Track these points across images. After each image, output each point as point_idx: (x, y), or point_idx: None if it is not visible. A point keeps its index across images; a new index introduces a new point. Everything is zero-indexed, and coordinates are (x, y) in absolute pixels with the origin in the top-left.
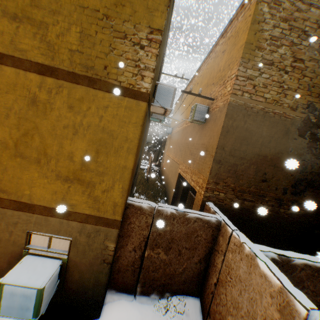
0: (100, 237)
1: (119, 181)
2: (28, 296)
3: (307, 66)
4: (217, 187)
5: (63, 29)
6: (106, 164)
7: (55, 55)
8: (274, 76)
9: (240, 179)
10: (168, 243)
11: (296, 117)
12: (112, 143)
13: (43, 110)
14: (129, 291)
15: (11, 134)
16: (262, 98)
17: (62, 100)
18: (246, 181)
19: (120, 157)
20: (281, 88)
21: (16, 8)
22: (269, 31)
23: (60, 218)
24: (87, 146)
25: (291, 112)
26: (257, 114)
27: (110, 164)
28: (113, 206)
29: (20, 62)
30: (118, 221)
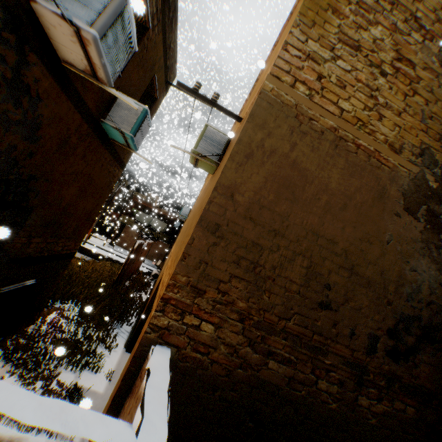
0: None
1: None
2: None
3: (421, 78)
4: (198, 302)
5: None
6: None
7: None
8: (361, 72)
9: (266, 291)
10: None
11: (400, 167)
12: None
13: None
14: None
15: None
16: (334, 106)
17: None
18: (280, 299)
19: None
20: (374, 100)
21: None
22: None
23: None
24: None
25: (391, 154)
26: (322, 136)
27: None
28: None
29: None
30: None
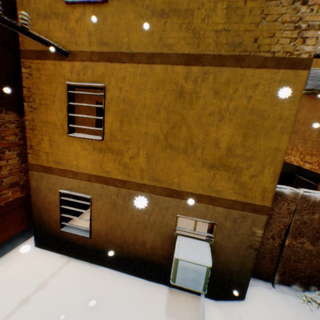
0: (247, 223)
1: (269, 165)
2: (198, 272)
3: None
4: None
5: (208, 11)
6: (254, 148)
7: (200, 41)
8: None
9: None
10: (314, 233)
11: None
12: (261, 124)
13: (189, 101)
14: (265, 278)
15: (161, 128)
16: None
17: (207, 87)
18: None
19: (271, 138)
20: None
21: (162, 4)
22: None
23: (206, 203)
24: (233, 131)
25: None
26: None
27: (259, 148)
28: (262, 191)
29: (167, 57)
30: (267, 207)
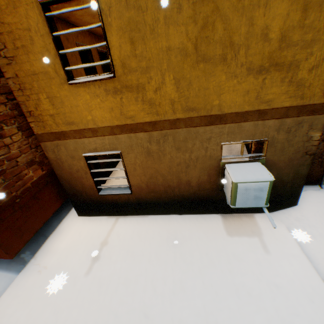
0: (302, 129)
1: None
2: (260, 189)
3: None
4: None
5: None
6: (317, 25)
7: None
8: None
9: None
10: None
11: None
12: None
13: None
14: (313, 183)
15: (187, 35)
16: None
17: None
18: None
19: None
20: None
21: None
22: None
23: (254, 120)
24: (288, 8)
25: None
26: None
27: (323, 23)
28: (323, 85)
29: None
30: None
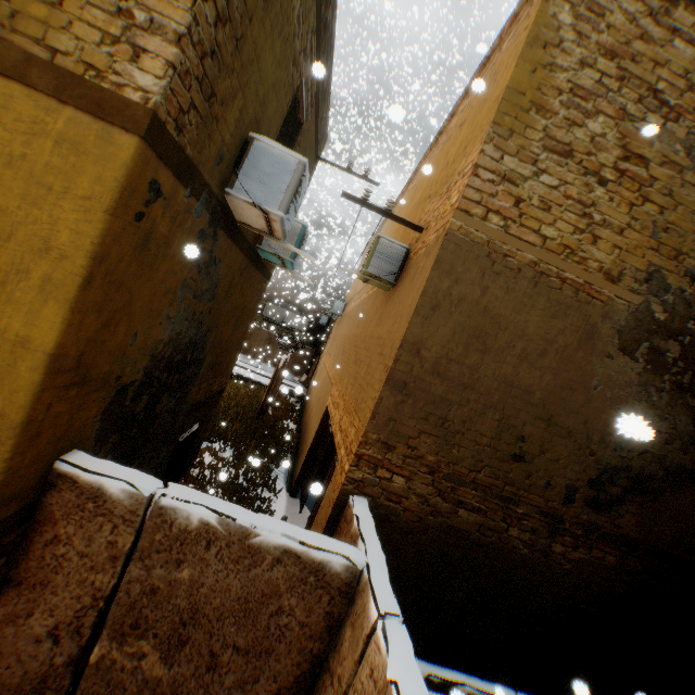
0: None
1: None
2: None
3: (656, 177)
4: (389, 457)
5: None
6: None
7: None
8: (572, 185)
9: (455, 445)
10: (178, 624)
11: (617, 299)
12: None
13: None
14: None
15: None
16: (535, 235)
17: None
18: (469, 453)
19: (13, 304)
20: (587, 218)
21: None
22: (569, 72)
23: None
24: None
25: (605, 284)
26: (519, 274)
27: None
28: None
29: None
30: None
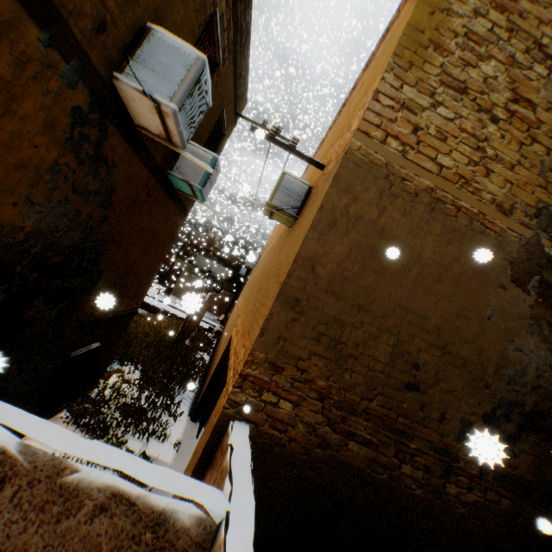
0: None
1: None
2: None
3: (542, 121)
4: (276, 379)
5: None
6: None
7: None
8: (467, 120)
9: (347, 369)
10: None
11: (509, 231)
12: None
13: None
14: None
15: None
16: (432, 162)
17: None
18: (362, 379)
19: None
20: (480, 152)
21: None
22: (464, 19)
23: None
24: None
25: (498, 216)
26: (416, 198)
27: None
28: None
29: None
30: None
